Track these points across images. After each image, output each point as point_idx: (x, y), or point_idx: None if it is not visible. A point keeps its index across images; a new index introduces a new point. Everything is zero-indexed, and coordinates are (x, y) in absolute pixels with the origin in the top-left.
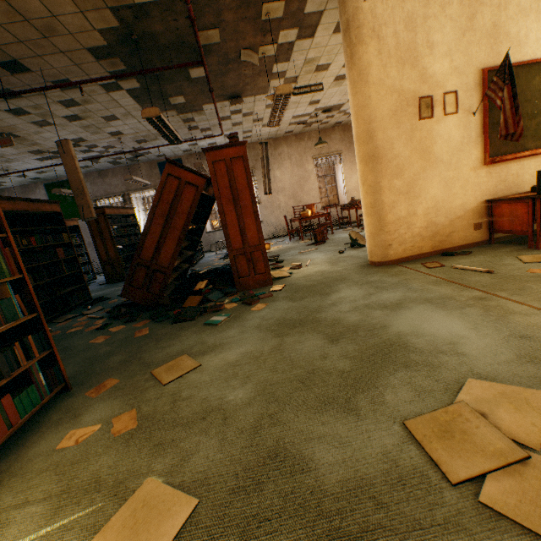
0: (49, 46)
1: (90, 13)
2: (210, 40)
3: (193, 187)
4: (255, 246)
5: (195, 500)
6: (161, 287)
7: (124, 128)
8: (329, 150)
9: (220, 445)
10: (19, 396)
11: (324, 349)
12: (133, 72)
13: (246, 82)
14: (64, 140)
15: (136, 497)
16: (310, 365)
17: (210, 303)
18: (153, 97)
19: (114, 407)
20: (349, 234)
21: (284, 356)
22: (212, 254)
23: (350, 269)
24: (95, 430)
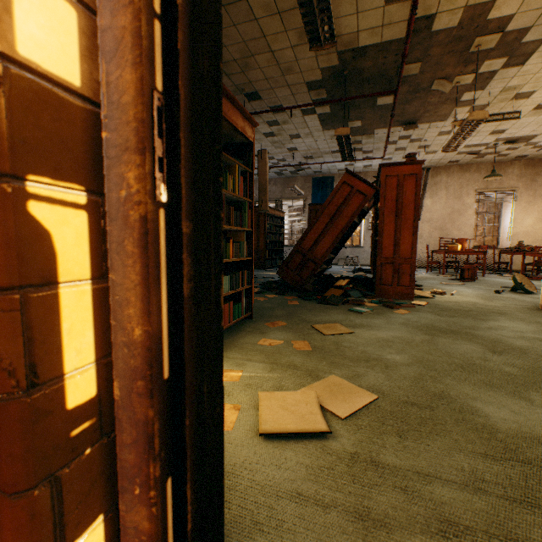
0: (282, 81)
1: (321, 56)
2: (408, 73)
3: (362, 195)
4: (405, 258)
5: (375, 395)
6: (308, 274)
7: (301, 145)
8: (499, 185)
9: (386, 377)
10: (235, 305)
11: (483, 354)
12: (333, 100)
13: (427, 109)
14: (263, 150)
15: (327, 380)
16: (469, 360)
17: (351, 297)
18: (335, 121)
19: (289, 336)
20: (513, 275)
21: (437, 347)
22: (339, 267)
23: (511, 307)
24: (280, 343)
